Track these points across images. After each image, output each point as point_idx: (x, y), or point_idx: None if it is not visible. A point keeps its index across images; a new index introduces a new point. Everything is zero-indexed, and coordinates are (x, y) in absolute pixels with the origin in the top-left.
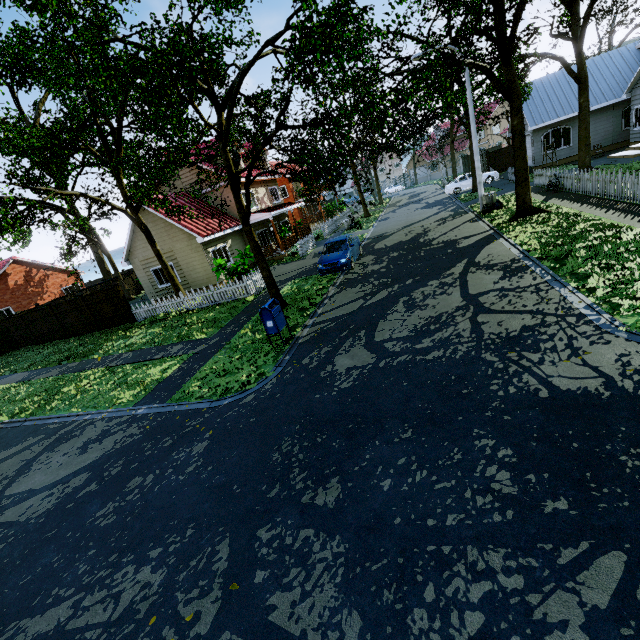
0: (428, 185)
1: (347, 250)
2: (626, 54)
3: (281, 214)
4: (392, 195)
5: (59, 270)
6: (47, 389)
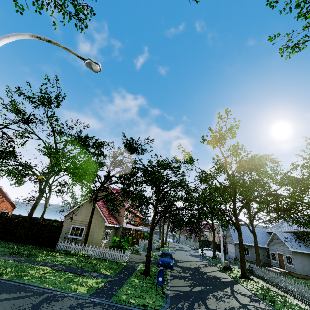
0: (185, 245)
1: (173, 259)
2: (263, 231)
3: (131, 228)
4: (168, 242)
5: (10, 201)
6: (14, 266)
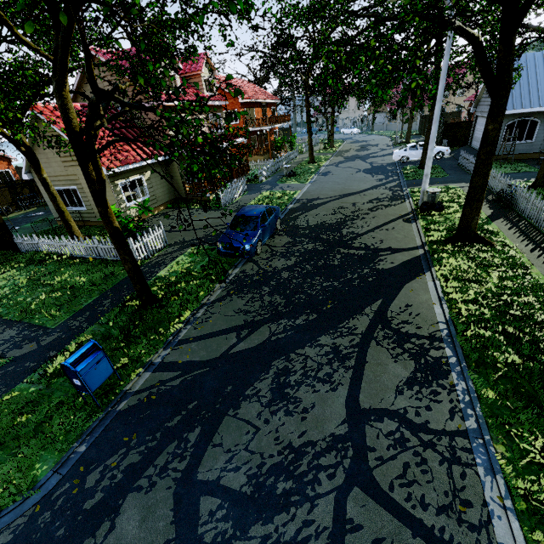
0: (382, 136)
1: (256, 232)
2: None
3: None
4: (346, 138)
5: None
6: None
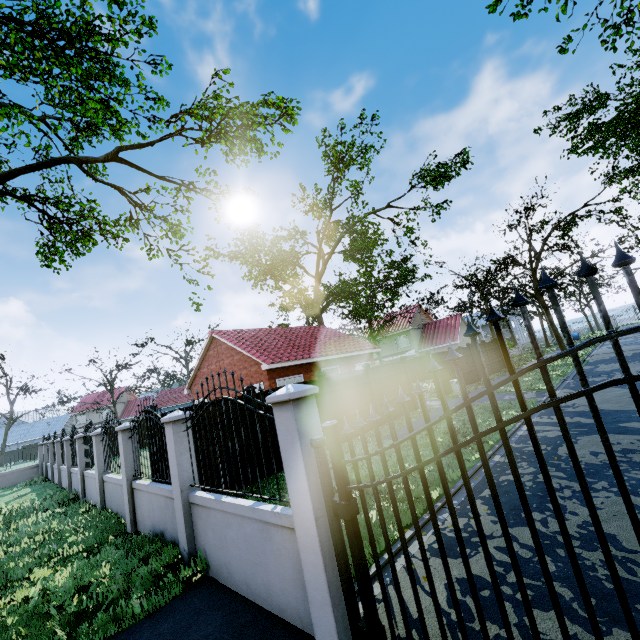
0: None
1: None
2: None
3: None
4: None
5: None
6: None
